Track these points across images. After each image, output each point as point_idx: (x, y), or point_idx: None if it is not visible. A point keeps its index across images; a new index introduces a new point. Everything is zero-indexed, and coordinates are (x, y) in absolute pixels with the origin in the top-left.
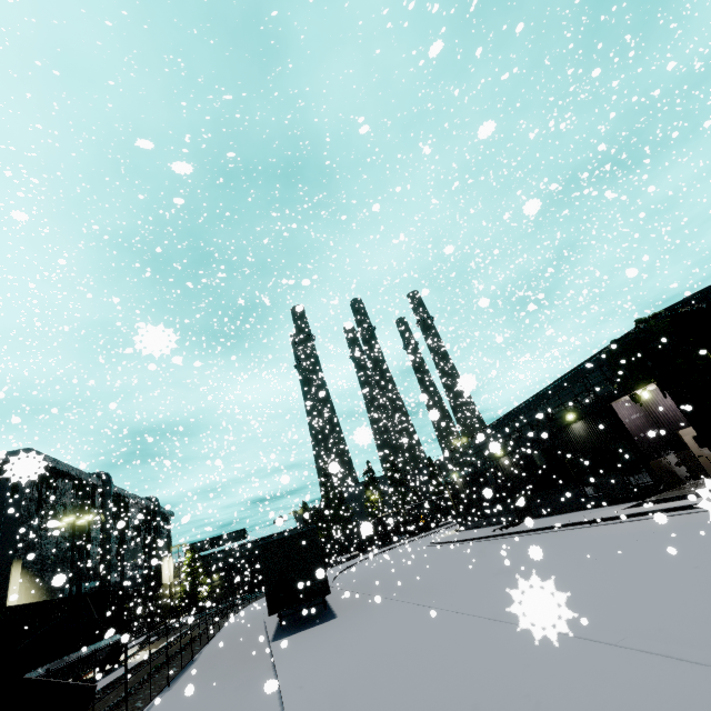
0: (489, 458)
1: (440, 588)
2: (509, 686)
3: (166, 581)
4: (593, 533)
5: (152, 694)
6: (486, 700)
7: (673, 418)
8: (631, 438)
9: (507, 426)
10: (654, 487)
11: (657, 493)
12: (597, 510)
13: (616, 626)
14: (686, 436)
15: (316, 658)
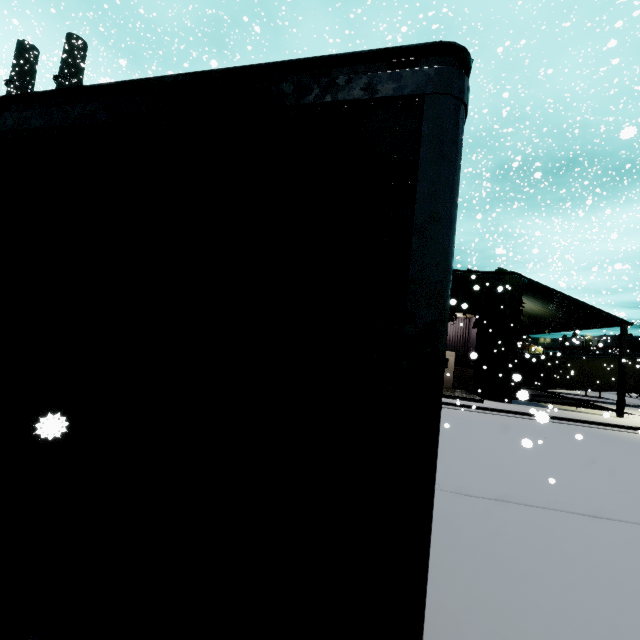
0: None
1: None
2: None
3: None
4: None
5: None
6: None
7: None
8: None
9: None
10: None
11: None
12: None
13: None
14: None
15: None
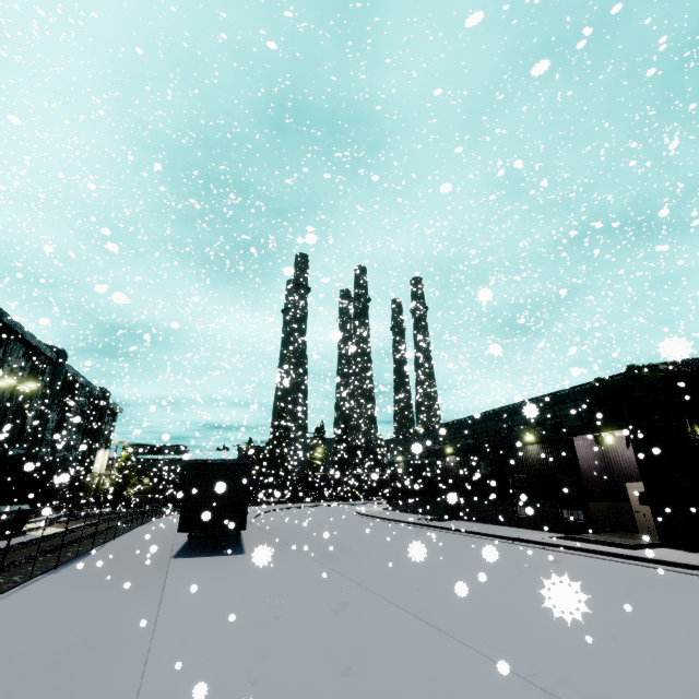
0: (437, 452)
1: (353, 557)
2: (399, 688)
3: (96, 470)
4: (514, 551)
5: (35, 573)
6: (369, 697)
7: (626, 469)
8: (580, 475)
9: (465, 428)
10: (584, 526)
11: (584, 533)
12: (522, 530)
13: (523, 653)
14: (631, 489)
15: (208, 588)
